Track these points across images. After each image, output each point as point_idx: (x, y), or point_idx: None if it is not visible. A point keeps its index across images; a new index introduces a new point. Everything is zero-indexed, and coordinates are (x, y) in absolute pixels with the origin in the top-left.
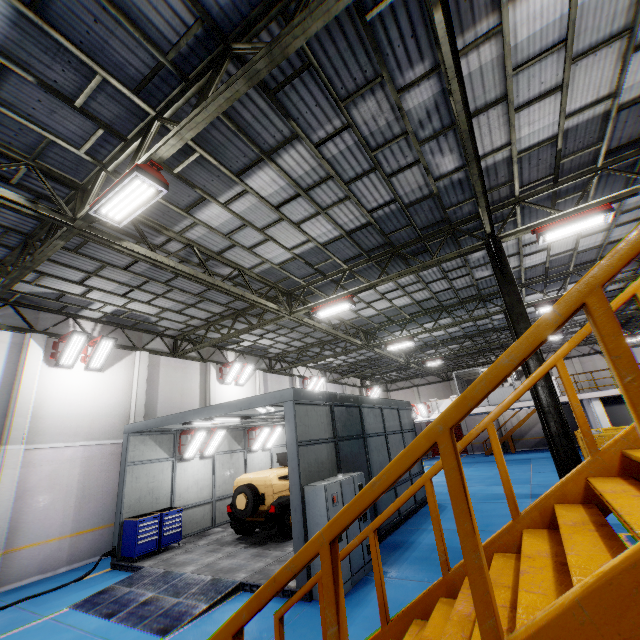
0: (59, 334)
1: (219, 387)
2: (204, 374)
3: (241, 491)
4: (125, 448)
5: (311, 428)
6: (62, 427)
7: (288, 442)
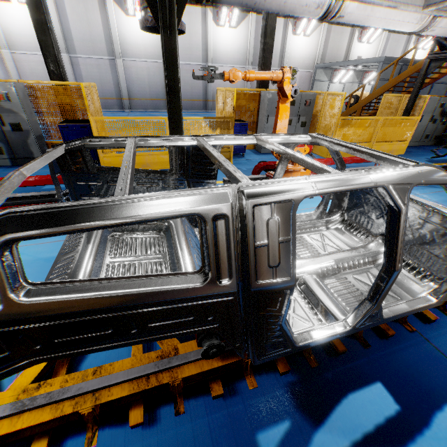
0: (296, 18)
1: (357, 45)
2: (351, 36)
3: (352, 97)
4: (315, 74)
5: (386, 74)
6: (295, 63)
7: (375, 78)
